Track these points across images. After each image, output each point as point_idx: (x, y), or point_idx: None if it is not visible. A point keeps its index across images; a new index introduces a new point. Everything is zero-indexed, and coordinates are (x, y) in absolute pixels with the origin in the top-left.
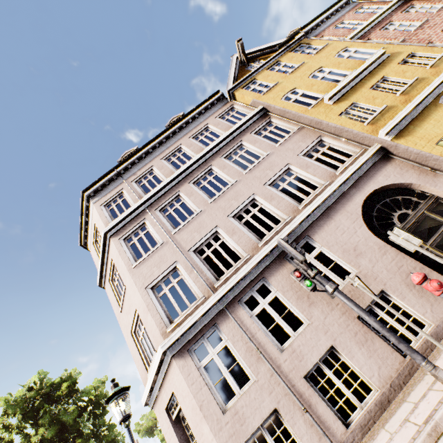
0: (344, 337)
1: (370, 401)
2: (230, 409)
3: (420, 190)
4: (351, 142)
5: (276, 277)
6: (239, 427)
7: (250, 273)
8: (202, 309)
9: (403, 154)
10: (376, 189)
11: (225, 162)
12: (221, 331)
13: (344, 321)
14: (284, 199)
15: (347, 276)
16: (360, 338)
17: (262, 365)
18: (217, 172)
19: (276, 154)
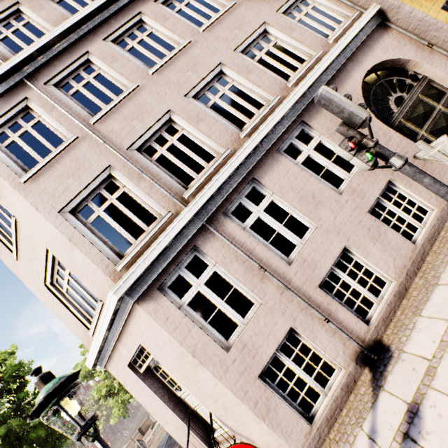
0: (357, 235)
1: (387, 293)
2: (235, 344)
3: (414, 70)
4: (342, 1)
5: (271, 177)
6: (250, 361)
7: (235, 173)
8: (173, 229)
9: (403, 21)
10: (375, 65)
11: (166, 10)
12: (205, 254)
13: (356, 218)
14: (266, 72)
15: (422, 141)
16: (374, 234)
17: (269, 284)
18: (154, 25)
19: (245, 5)
